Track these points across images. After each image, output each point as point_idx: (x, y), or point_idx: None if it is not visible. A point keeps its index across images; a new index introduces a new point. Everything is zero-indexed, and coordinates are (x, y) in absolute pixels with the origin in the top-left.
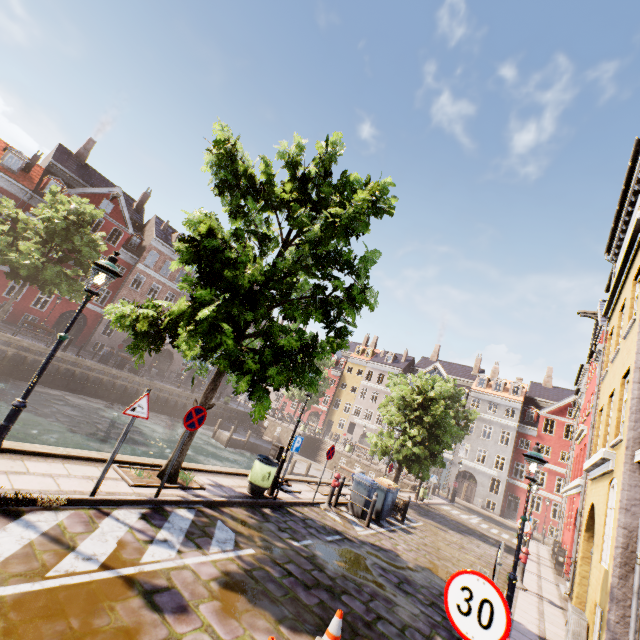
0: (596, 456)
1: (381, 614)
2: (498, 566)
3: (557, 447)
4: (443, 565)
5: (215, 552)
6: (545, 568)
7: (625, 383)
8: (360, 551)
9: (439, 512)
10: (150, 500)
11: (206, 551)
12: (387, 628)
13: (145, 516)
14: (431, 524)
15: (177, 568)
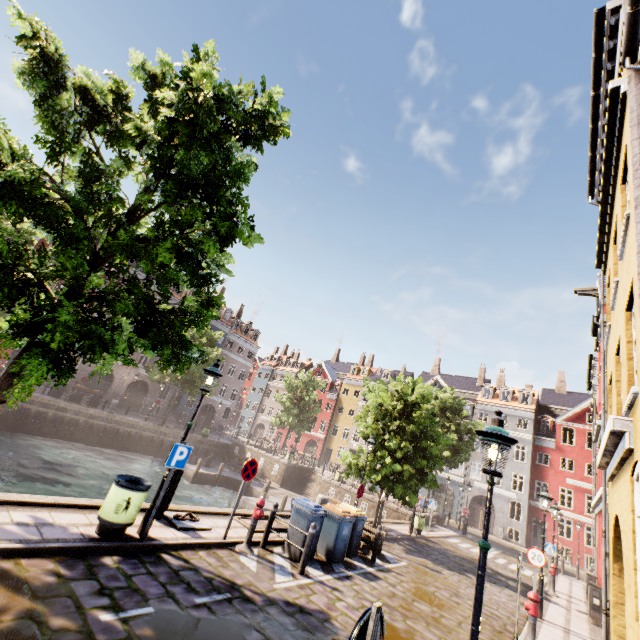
0: (605, 434)
1: None
2: None
3: (581, 459)
4: (408, 629)
5: None
6: (577, 615)
7: (632, 317)
8: (251, 619)
9: (440, 546)
10: None
11: None
12: None
13: None
14: (419, 563)
15: None
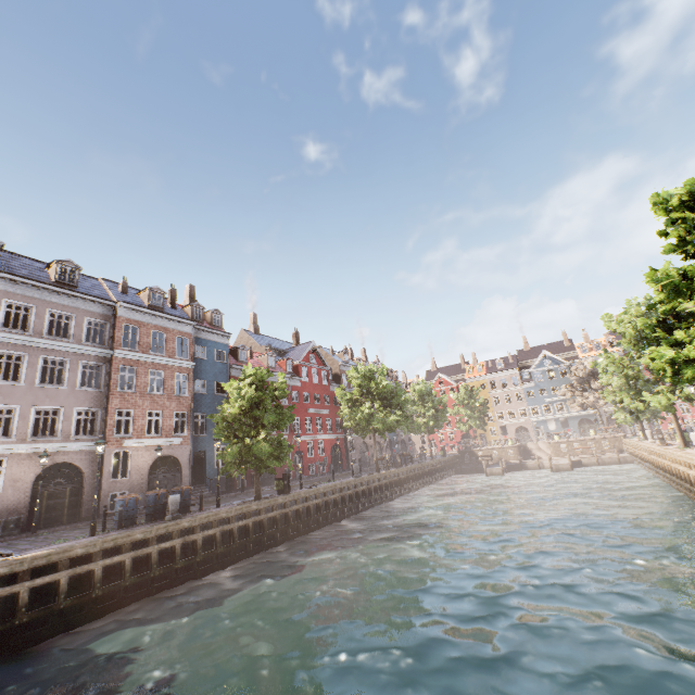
0: None
1: None
2: None
3: None
4: None
5: None
6: None
7: None
8: None
9: None
10: None
11: None
12: None
13: None
14: None
15: None
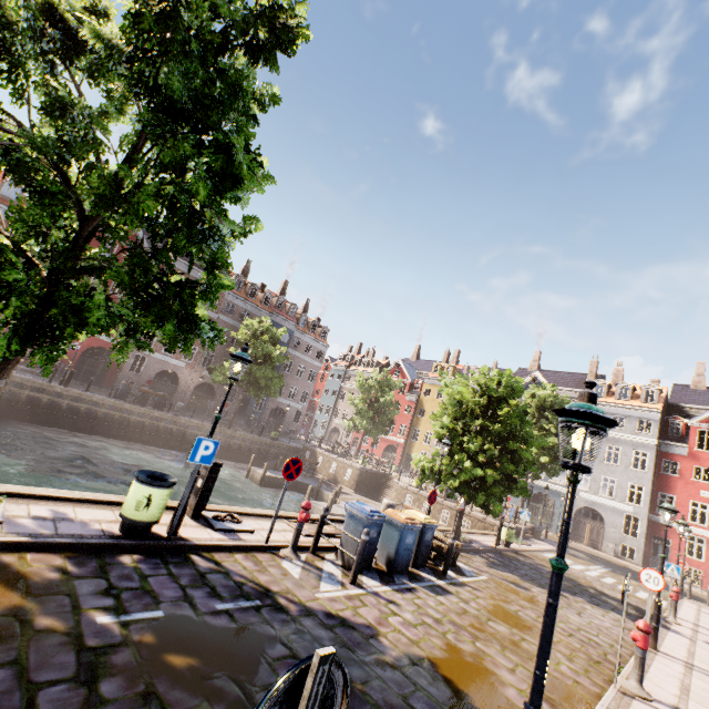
0: None
1: None
2: None
3: None
4: (476, 652)
5: None
6: (705, 648)
7: None
8: (279, 630)
9: (533, 561)
10: None
11: None
12: None
13: None
14: (503, 578)
15: None
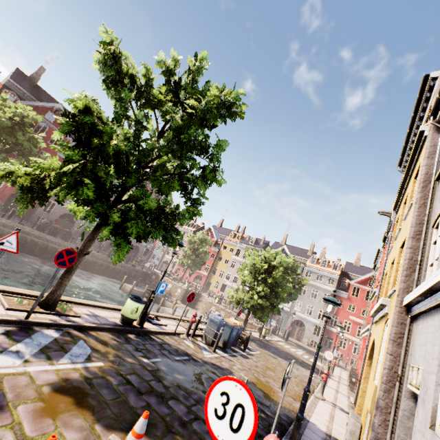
0: (378, 304)
1: (199, 415)
2: (287, 379)
3: (360, 306)
4: (266, 381)
5: (63, 363)
6: (343, 386)
7: (402, 251)
8: (200, 368)
9: (275, 346)
10: (19, 321)
11: (55, 362)
12: (200, 427)
13: (8, 332)
14: (266, 353)
15: (15, 374)
